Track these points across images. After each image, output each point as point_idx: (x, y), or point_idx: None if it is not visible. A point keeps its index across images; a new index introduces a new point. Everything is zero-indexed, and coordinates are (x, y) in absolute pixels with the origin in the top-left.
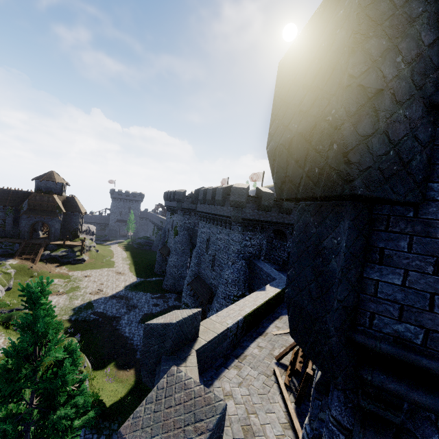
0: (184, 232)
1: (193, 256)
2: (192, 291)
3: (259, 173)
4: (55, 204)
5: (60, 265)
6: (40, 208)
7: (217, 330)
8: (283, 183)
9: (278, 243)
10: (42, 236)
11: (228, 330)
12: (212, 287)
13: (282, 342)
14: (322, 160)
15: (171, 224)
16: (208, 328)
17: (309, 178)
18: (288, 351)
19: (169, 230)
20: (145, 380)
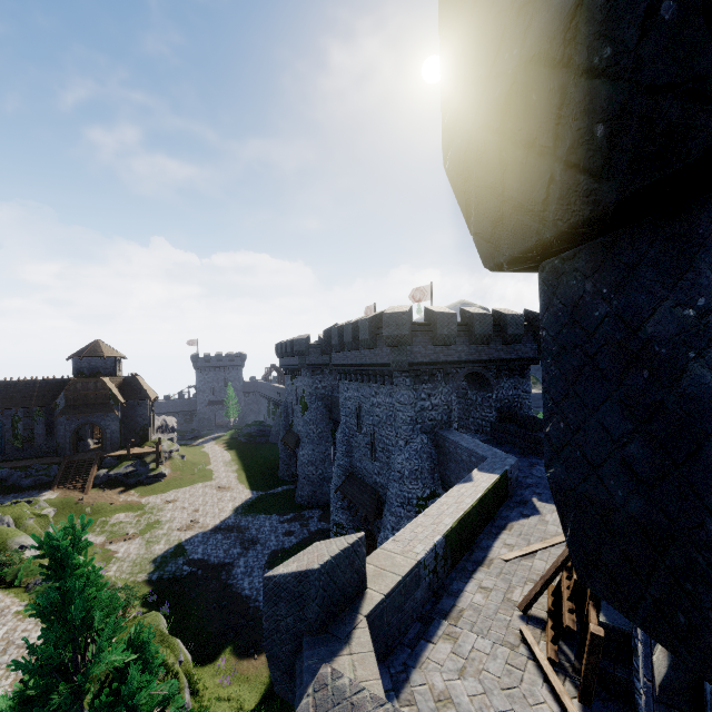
0: (317, 403)
1: (337, 442)
2: (345, 500)
3: (424, 287)
4: (108, 392)
5: (126, 490)
6: (84, 401)
7: (399, 570)
8: (498, 223)
9: (477, 397)
10: (94, 446)
11: (419, 567)
12: (379, 489)
13: (524, 573)
14: (616, 90)
15: (295, 394)
16: (383, 567)
17: (576, 167)
18: (540, 590)
19: (293, 404)
20: (279, 688)
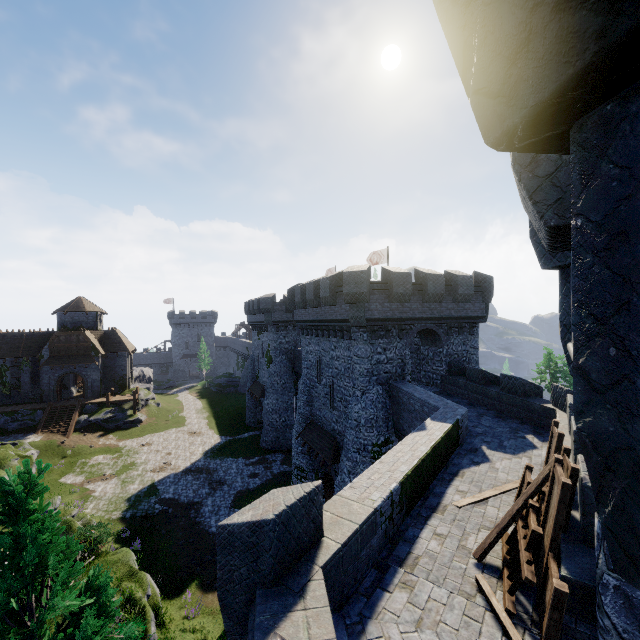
0: (281, 357)
1: (299, 392)
2: (305, 446)
3: (381, 251)
4: (89, 344)
5: (105, 434)
6: (67, 353)
7: (356, 518)
8: (519, 54)
9: (428, 352)
10: (77, 394)
11: (376, 514)
12: (337, 436)
13: (477, 520)
14: None
15: (261, 348)
16: (340, 514)
17: None
18: (495, 539)
19: (259, 357)
20: (232, 639)
